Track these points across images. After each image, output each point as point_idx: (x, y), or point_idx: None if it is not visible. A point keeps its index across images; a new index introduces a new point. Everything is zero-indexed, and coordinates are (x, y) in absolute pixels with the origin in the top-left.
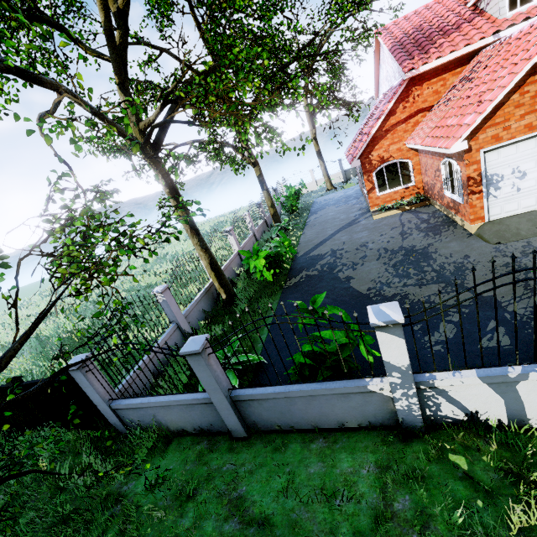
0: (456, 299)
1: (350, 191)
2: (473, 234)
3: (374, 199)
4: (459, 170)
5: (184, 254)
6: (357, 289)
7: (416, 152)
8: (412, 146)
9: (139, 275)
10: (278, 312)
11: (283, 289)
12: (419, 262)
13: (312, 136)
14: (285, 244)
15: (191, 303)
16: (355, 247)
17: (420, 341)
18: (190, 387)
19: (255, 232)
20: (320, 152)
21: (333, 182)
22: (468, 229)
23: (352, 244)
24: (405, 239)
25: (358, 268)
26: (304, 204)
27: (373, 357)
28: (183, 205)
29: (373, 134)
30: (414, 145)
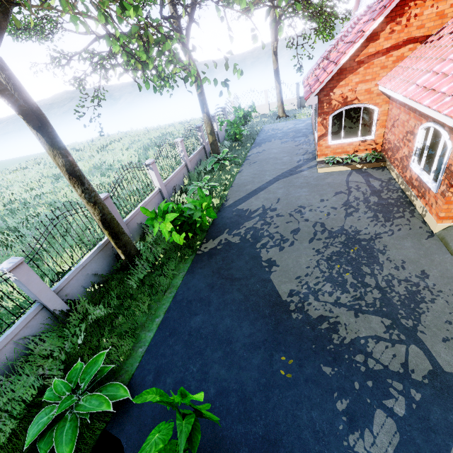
0: (403, 361)
1: (300, 124)
2: (435, 234)
3: (324, 147)
4: (449, 149)
5: (118, 168)
6: (276, 288)
7: (388, 98)
8: (387, 91)
9: (66, 187)
10: (178, 296)
11: (195, 256)
12: (361, 263)
13: (273, 50)
14: (202, 206)
15: (74, 268)
16: (289, 210)
17: (342, 444)
18: (34, 409)
19: (187, 163)
20: (278, 71)
21: (286, 108)
22: (430, 224)
23: (287, 205)
24: (349, 216)
25: (286, 248)
26: (252, 130)
27: (270, 450)
28: (54, 140)
29: (342, 64)
30: (390, 91)
